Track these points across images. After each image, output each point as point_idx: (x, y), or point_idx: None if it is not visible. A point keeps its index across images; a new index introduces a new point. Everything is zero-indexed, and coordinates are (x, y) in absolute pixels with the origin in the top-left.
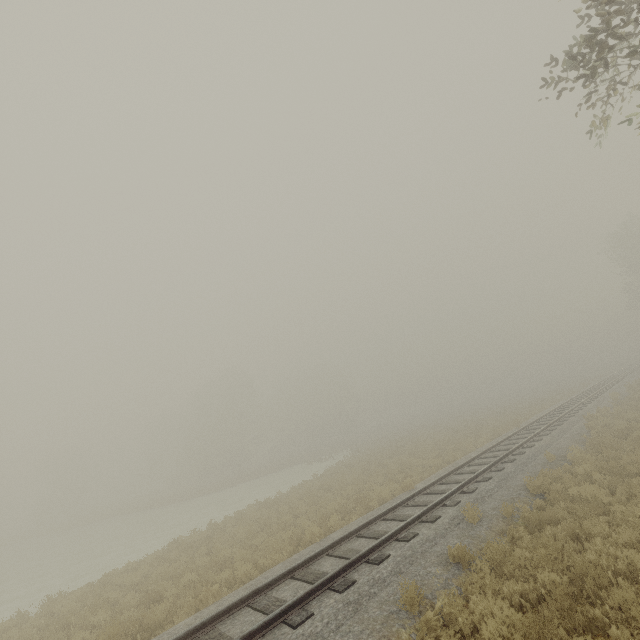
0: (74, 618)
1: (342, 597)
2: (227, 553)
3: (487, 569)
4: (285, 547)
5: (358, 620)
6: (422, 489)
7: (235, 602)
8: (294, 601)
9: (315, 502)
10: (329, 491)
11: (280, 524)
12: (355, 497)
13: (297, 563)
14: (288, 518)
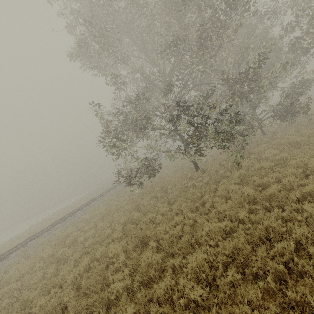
0: (12, 242)
1: (81, 211)
2: (53, 219)
3: (106, 200)
4: (70, 212)
5: (83, 212)
6: (105, 191)
7: (59, 219)
8: (72, 214)
9: (79, 202)
10: (84, 199)
11: (68, 209)
12: (90, 198)
13: (72, 211)
14: (71, 208)
